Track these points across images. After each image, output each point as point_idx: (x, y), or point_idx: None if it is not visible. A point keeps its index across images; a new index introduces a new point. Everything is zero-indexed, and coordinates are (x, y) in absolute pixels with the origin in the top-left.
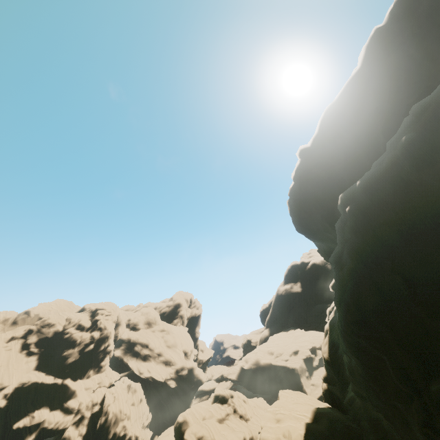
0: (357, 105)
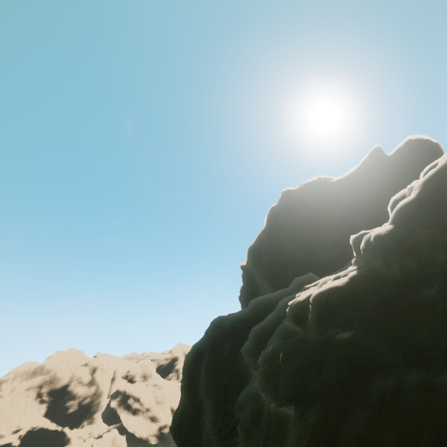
0: (258, 256)
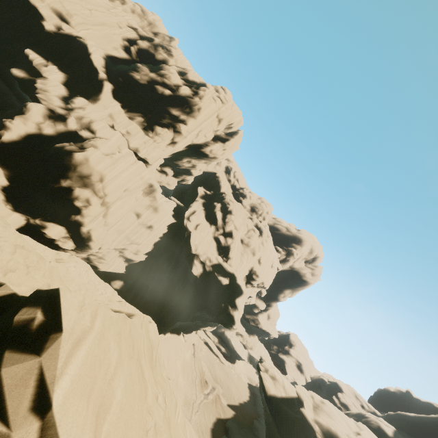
0: None
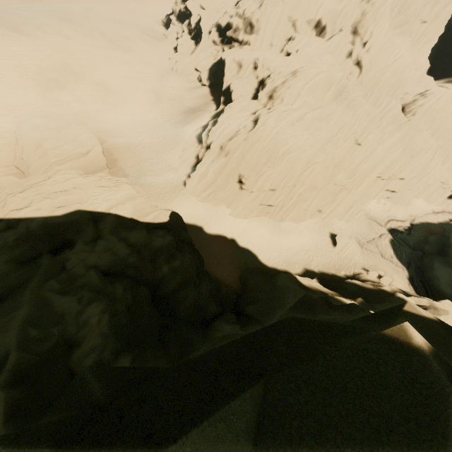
0: None
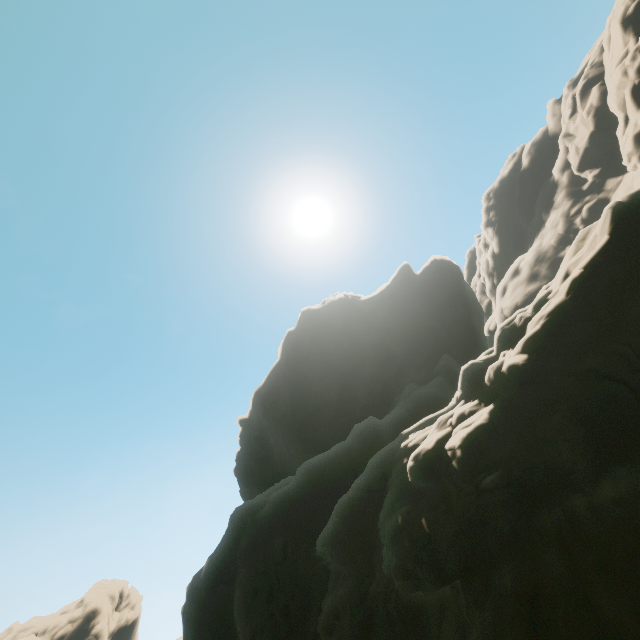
0: (273, 402)
